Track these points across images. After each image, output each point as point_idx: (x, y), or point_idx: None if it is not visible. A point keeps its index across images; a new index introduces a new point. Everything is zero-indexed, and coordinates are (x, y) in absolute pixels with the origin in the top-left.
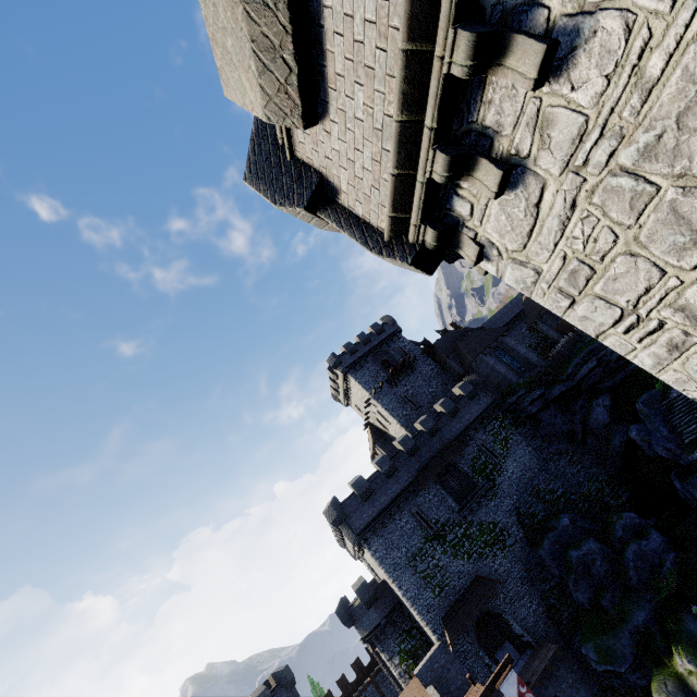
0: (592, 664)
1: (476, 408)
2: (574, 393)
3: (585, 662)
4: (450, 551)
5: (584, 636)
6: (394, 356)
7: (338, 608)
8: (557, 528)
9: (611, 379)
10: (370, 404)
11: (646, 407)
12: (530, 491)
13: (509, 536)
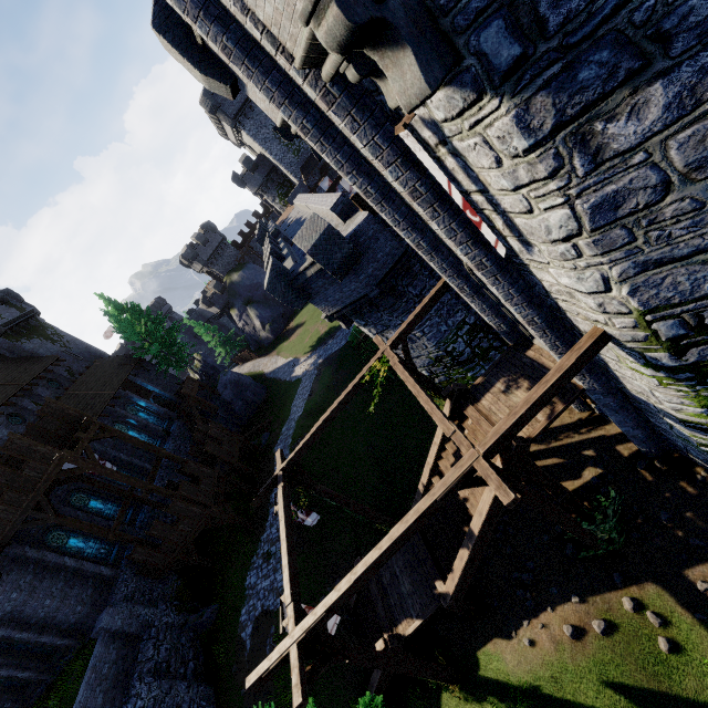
0: None
1: None
2: None
3: None
4: None
5: None
6: None
7: (232, 178)
8: None
9: None
10: None
11: None
12: None
13: None
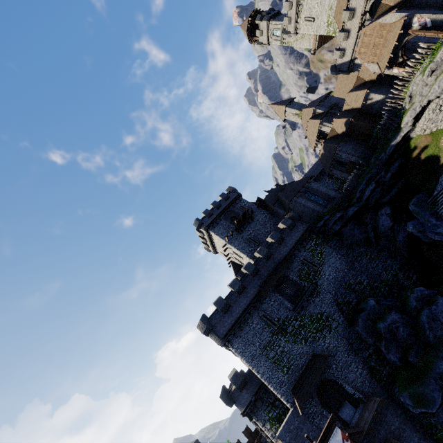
0: (410, 409)
1: (296, 235)
2: (364, 211)
3: (406, 407)
4: (291, 339)
5: (400, 387)
6: (238, 213)
7: (221, 394)
8: (366, 309)
9: (388, 194)
10: (227, 248)
11: (416, 207)
12: (344, 286)
13: (333, 321)
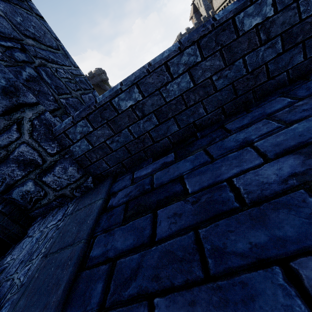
0: None
1: None
2: None
3: None
4: None
5: None
6: None
7: None
8: None
9: None
10: None
11: None
12: None
13: None
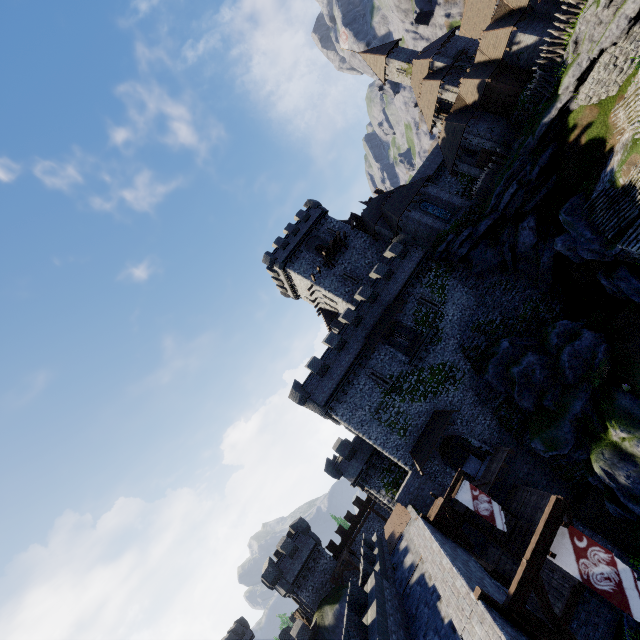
0: (541, 454)
1: (409, 266)
2: (500, 224)
3: (536, 453)
4: (407, 398)
5: (532, 434)
6: (326, 239)
7: (326, 467)
8: (498, 353)
9: (533, 199)
10: (315, 291)
11: (569, 216)
12: (471, 327)
13: (457, 371)
